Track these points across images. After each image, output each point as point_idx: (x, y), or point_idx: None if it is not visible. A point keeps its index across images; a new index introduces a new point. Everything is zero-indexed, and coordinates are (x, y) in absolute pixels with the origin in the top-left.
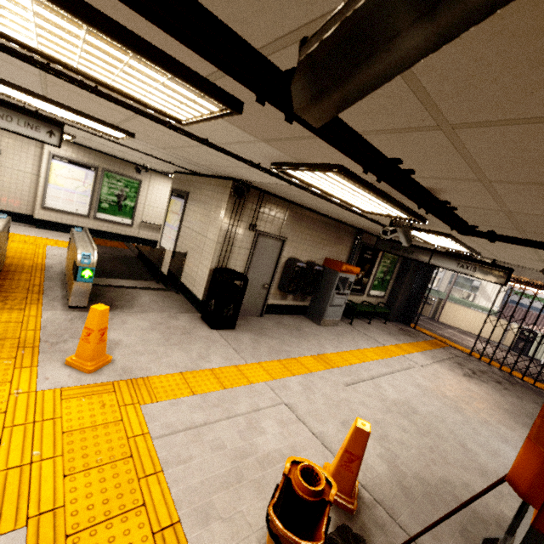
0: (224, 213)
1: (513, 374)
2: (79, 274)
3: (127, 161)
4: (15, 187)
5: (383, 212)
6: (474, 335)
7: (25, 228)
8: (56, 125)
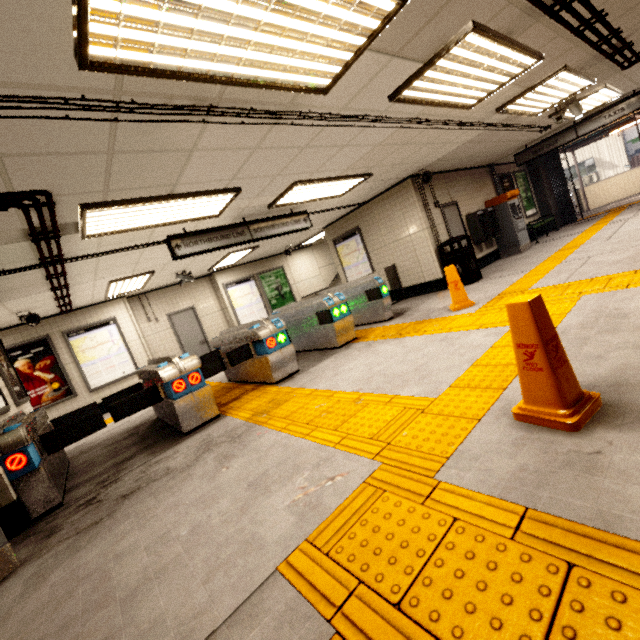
0: (418, 204)
1: None
2: (381, 293)
3: (265, 257)
4: (215, 328)
5: (559, 99)
6: (634, 195)
7: None
8: (304, 213)
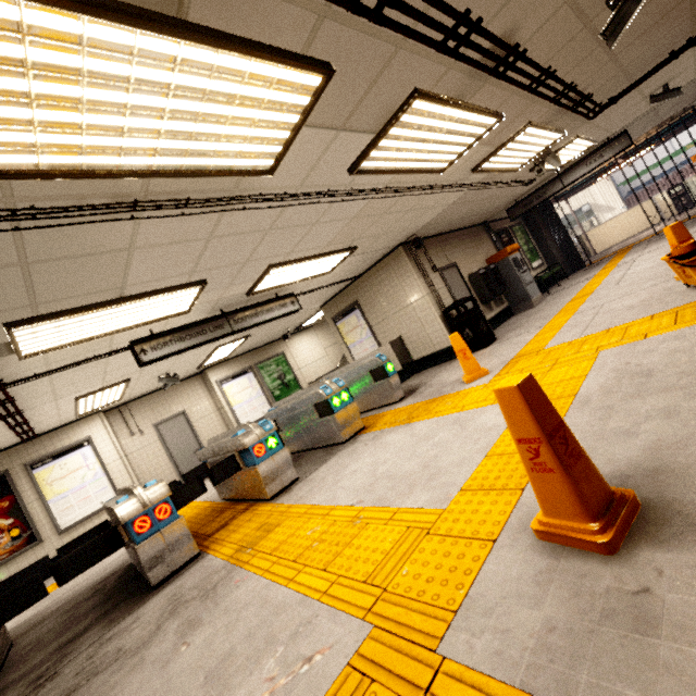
0: (414, 271)
1: None
2: (387, 371)
3: (263, 345)
4: (211, 432)
5: (534, 153)
6: (637, 234)
7: None
8: (290, 296)
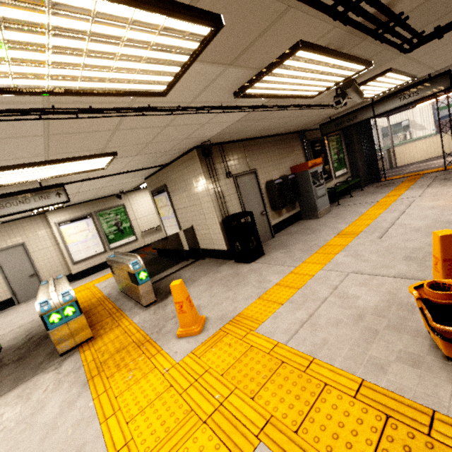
0: (204, 176)
1: None
2: (138, 279)
3: (106, 196)
4: (48, 261)
5: (331, 82)
6: (433, 158)
7: (72, 284)
8: (58, 186)
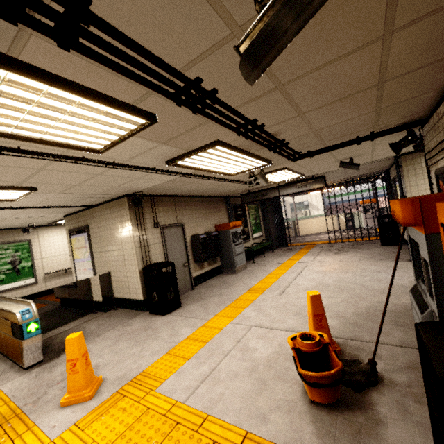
0: (131, 223)
1: (357, 240)
2: (25, 332)
3: (8, 228)
4: None
5: (245, 168)
6: (323, 232)
7: None
8: None
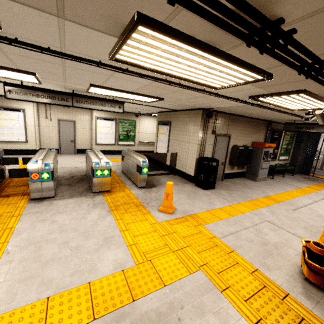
0: (200, 128)
1: None
2: (142, 171)
3: (128, 112)
4: (83, 137)
5: (309, 107)
6: None
7: None
8: (121, 103)
